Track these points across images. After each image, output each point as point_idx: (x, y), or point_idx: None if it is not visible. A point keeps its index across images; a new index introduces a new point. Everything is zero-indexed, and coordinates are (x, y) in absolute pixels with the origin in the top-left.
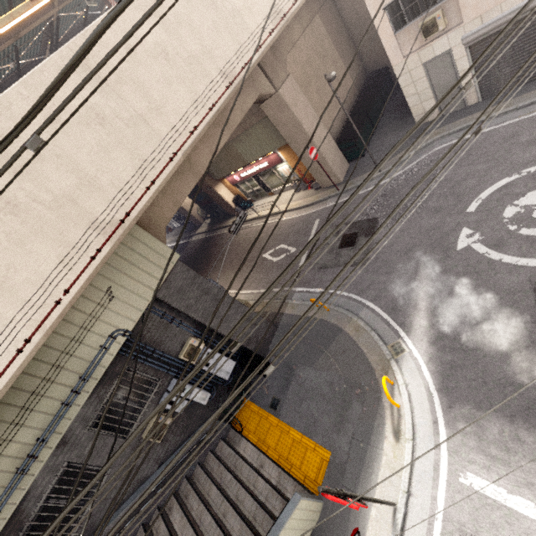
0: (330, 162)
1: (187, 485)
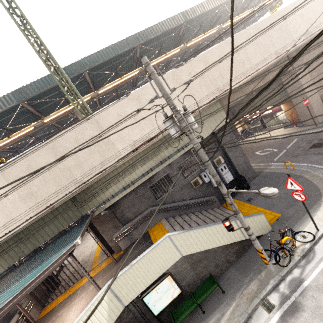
0: (315, 110)
1: (198, 213)
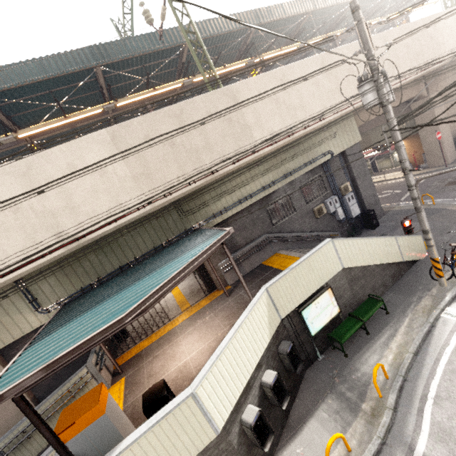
0: (446, 148)
1: None
